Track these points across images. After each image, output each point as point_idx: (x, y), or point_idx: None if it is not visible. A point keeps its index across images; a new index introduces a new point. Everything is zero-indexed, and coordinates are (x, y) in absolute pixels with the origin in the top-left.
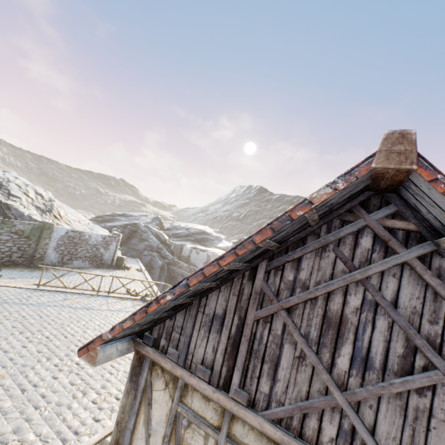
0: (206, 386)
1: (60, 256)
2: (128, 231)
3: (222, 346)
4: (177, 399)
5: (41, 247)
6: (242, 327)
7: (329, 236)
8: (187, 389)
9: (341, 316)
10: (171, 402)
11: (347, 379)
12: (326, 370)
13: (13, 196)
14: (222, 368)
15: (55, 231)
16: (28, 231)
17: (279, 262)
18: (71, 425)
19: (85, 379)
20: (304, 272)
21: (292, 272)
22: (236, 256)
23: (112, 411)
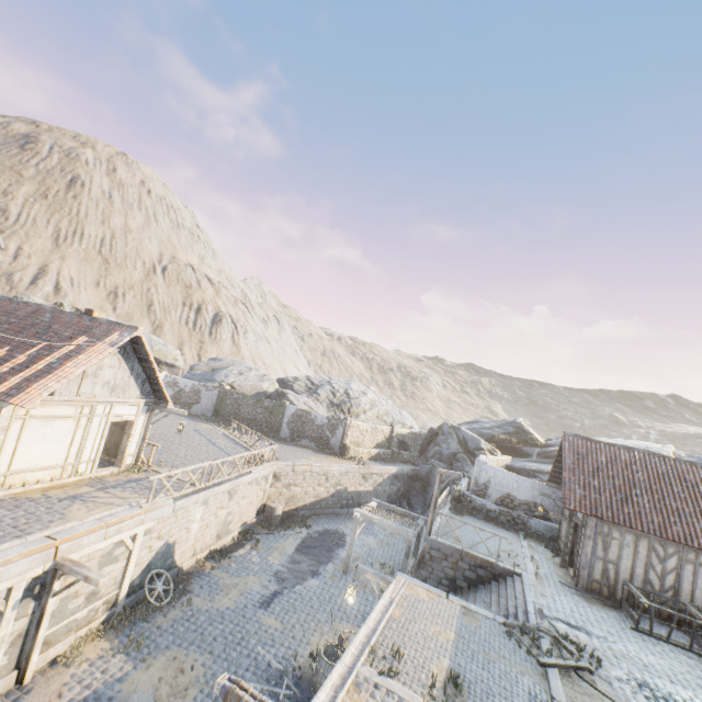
0: None
1: (292, 432)
2: (429, 434)
3: None
4: None
5: (277, 421)
6: None
7: None
8: None
9: None
10: None
11: None
12: None
13: (316, 393)
14: None
15: (288, 408)
16: (271, 408)
17: None
18: None
19: None
20: None
21: None
22: None
23: None
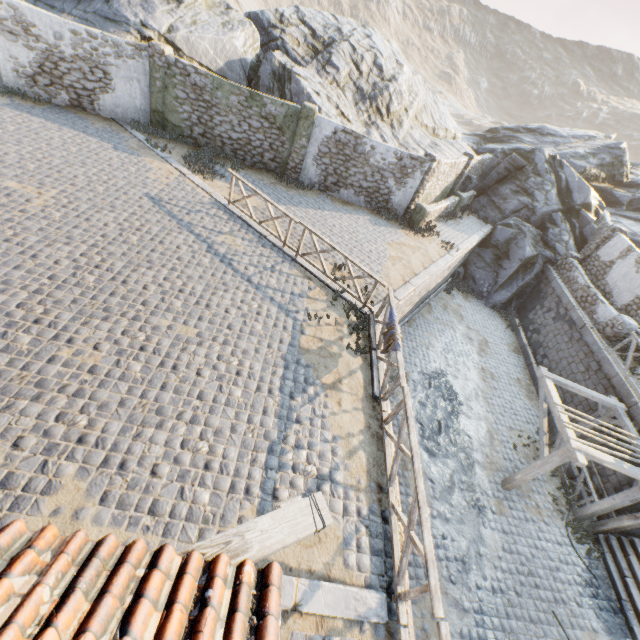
0: None
1: (323, 174)
2: (504, 165)
3: None
4: None
5: (295, 150)
6: None
7: None
8: None
9: None
10: None
11: None
12: None
13: (330, 65)
14: None
15: (317, 125)
16: (280, 119)
17: None
18: None
19: None
20: None
21: None
22: None
23: None
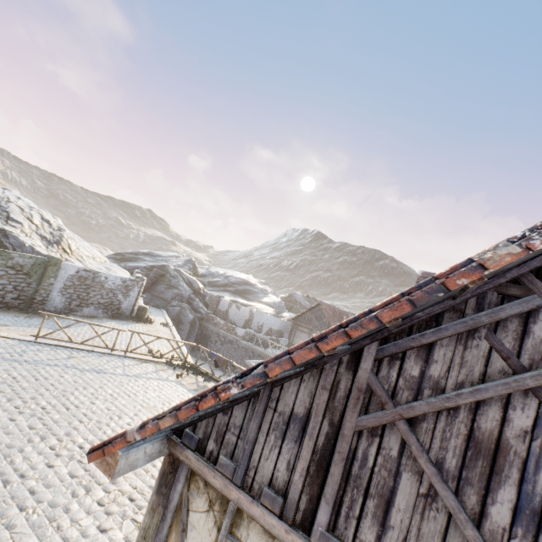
0: (275, 521)
1: (67, 300)
2: (153, 275)
3: (303, 464)
4: (226, 529)
5: (43, 287)
6: (334, 437)
7: (482, 315)
8: (241, 516)
9: (498, 440)
10: (216, 531)
11: (507, 541)
12: (472, 522)
13: (13, 220)
14: (300, 496)
15: (63, 268)
16: (28, 267)
17: (397, 347)
18: (68, 537)
19: (90, 470)
20: (437, 367)
21: (417, 364)
22: (347, 339)
23: (123, 517)
